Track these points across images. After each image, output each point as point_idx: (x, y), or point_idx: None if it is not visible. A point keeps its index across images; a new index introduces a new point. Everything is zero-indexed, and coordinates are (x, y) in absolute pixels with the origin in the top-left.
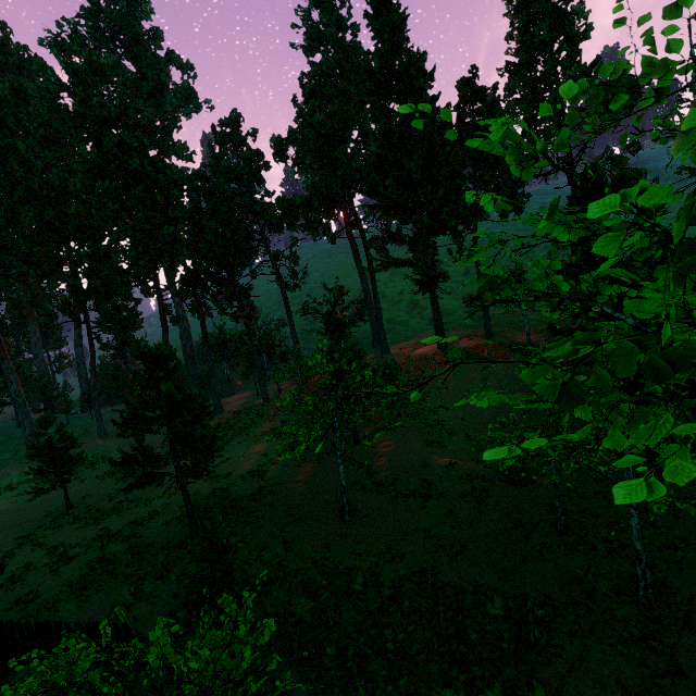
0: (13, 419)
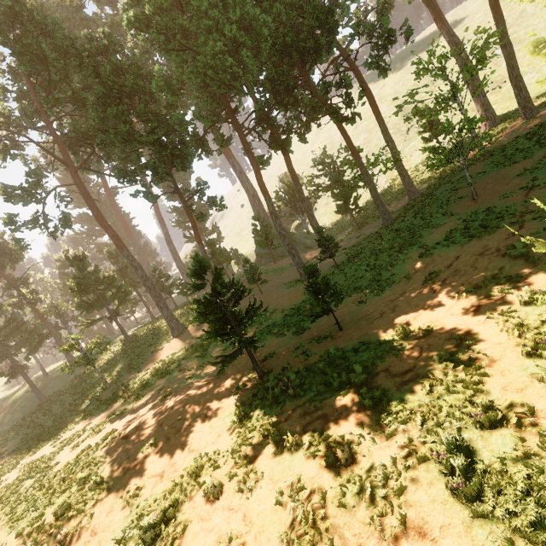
0: (144, 317)
